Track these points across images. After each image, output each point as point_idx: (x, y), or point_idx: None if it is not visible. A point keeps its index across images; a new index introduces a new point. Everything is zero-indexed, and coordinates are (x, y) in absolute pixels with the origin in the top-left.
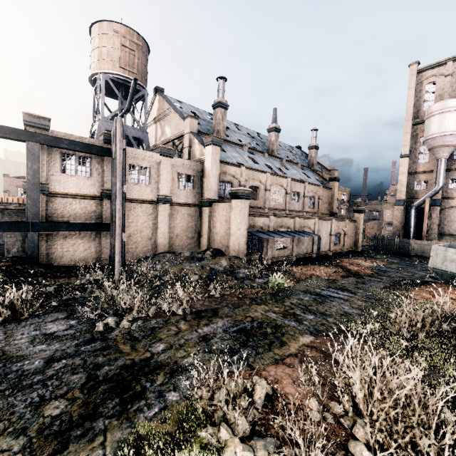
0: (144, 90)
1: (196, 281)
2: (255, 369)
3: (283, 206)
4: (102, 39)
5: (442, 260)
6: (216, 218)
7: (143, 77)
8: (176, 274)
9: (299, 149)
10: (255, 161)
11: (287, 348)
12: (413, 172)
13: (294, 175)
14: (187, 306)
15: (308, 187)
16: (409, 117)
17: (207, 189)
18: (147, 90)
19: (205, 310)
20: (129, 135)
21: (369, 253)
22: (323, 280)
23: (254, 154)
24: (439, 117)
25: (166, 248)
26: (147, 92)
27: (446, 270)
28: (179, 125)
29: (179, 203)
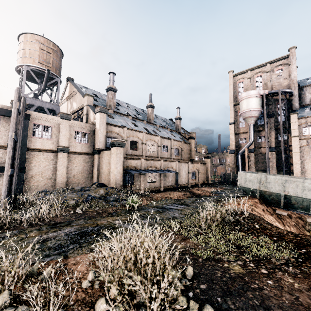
0: (58, 78)
1: (72, 205)
2: (68, 257)
3: (157, 155)
4: (26, 44)
5: (244, 181)
6: (102, 162)
7: (57, 70)
8: (58, 201)
9: (171, 120)
10: (136, 125)
11: (108, 241)
12: (237, 133)
13: (164, 135)
14: (47, 219)
15: (173, 142)
16: (231, 101)
17: (97, 142)
18: (60, 79)
19: (63, 222)
20: (44, 107)
21: (215, 184)
22: (173, 200)
23: (136, 121)
24: (246, 100)
25: (64, 185)
26: (60, 80)
27: (247, 187)
28: (81, 101)
29: (75, 152)
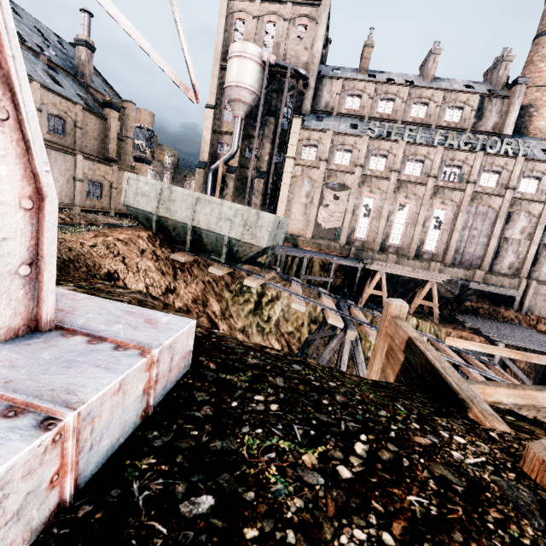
0: None
1: None
2: None
3: None
4: None
5: (135, 194)
6: None
7: None
8: None
9: None
10: None
11: None
12: (218, 130)
13: None
14: None
15: (42, 92)
16: (218, 55)
17: None
18: None
19: None
20: None
21: None
22: None
23: None
24: (238, 61)
25: None
26: None
27: (138, 207)
28: None
29: None
